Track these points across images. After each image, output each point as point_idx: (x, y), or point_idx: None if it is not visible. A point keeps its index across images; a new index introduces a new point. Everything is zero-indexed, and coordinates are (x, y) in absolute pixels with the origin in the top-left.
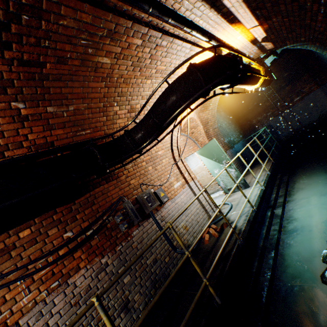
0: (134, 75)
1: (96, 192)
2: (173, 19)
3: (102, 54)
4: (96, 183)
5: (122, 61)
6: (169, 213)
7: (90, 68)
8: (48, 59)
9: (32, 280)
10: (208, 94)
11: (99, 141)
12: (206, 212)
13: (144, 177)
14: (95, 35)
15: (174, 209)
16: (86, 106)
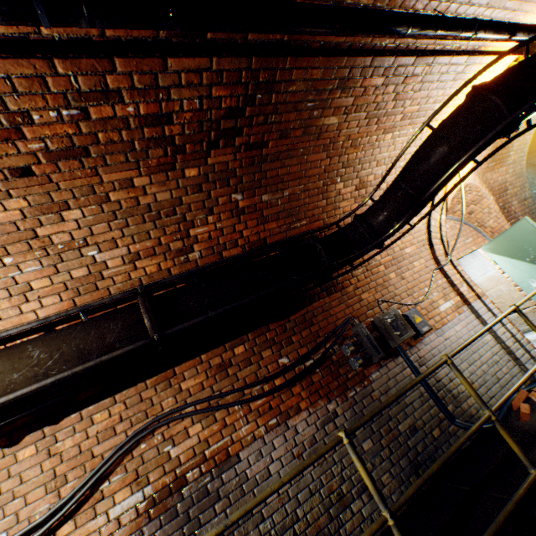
0: (366, 133)
1: (314, 308)
2: (443, 29)
3: (329, 114)
4: (313, 294)
5: (353, 116)
6: (434, 353)
7: (312, 136)
8: (271, 136)
9: (249, 408)
10: (515, 129)
11: (317, 236)
12: (517, 363)
13: (382, 289)
14: (324, 91)
15: (442, 347)
16: (302, 188)
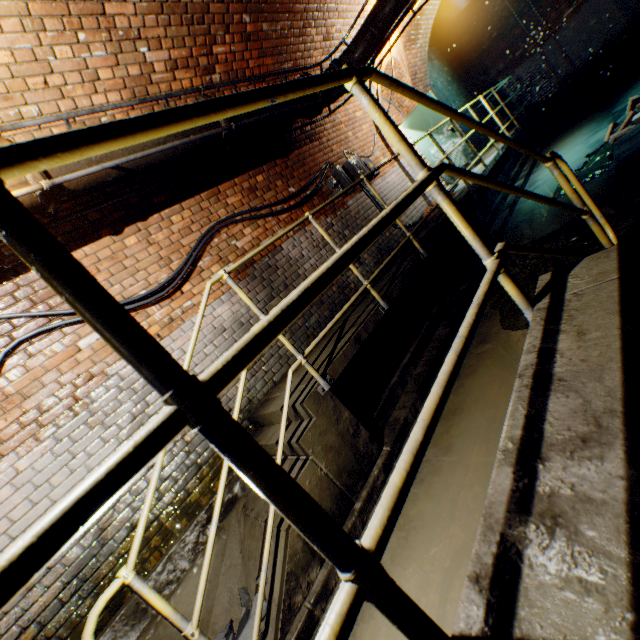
0: None
1: (304, 153)
2: None
3: None
4: (301, 141)
5: None
6: (381, 192)
7: None
8: None
9: (278, 220)
10: None
11: None
12: (425, 199)
13: (345, 145)
14: None
15: (386, 189)
16: (289, 25)
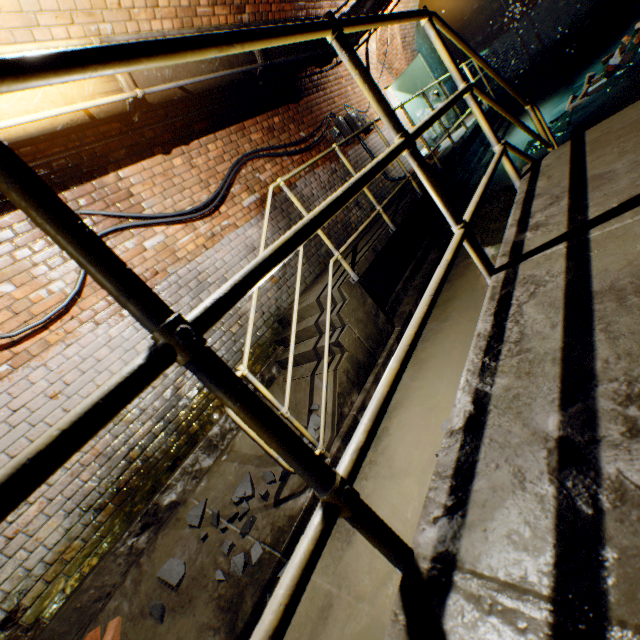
0: None
1: (311, 102)
2: None
3: None
4: (309, 90)
5: None
6: (375, 147)
7: None
8: None
9: (292, 161)
10: None
11: None
12: None
13: (345, 99)
14: None
15: (379, 144)
16: None
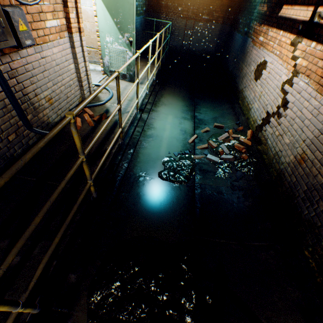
0: None
1: None
2: None
3: None
4: None
5: None
6: (28, 69)
7: None
8: None
9: None
10: None
11: None
12: (81, 89)
13: None
14: None
15: (38, 65)
16: None
